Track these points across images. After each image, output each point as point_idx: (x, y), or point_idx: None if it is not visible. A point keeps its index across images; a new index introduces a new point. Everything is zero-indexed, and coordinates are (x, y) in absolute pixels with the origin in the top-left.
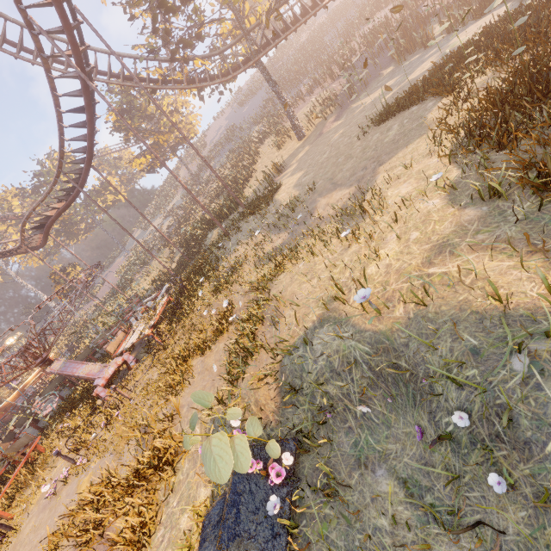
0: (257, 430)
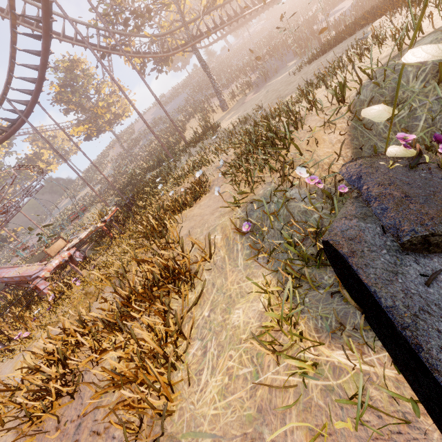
0: (389, 110)
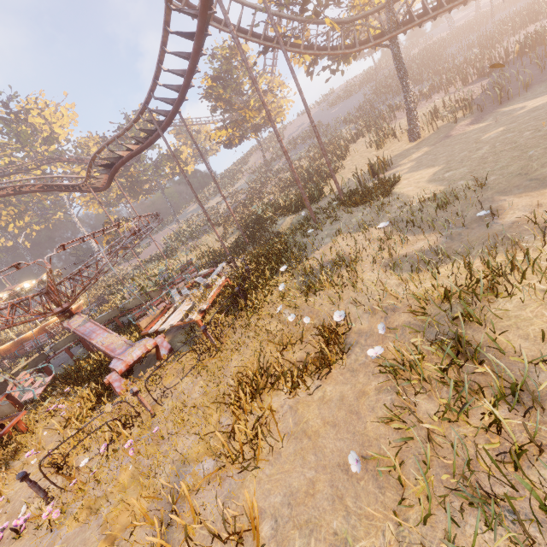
0: None
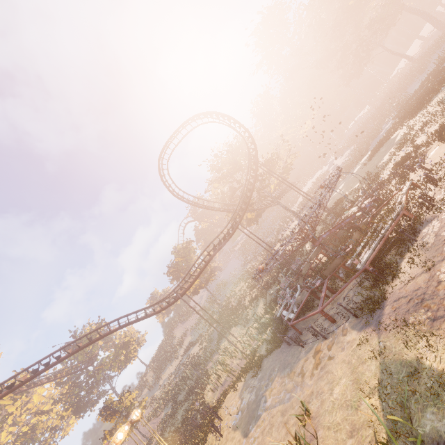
0: None
